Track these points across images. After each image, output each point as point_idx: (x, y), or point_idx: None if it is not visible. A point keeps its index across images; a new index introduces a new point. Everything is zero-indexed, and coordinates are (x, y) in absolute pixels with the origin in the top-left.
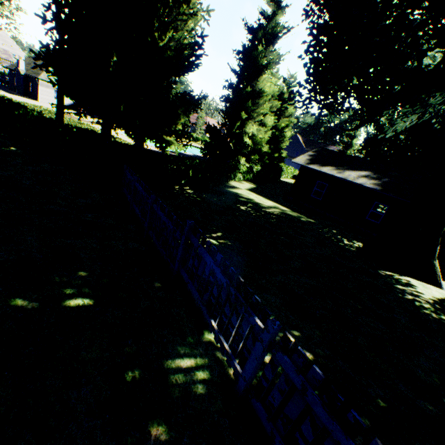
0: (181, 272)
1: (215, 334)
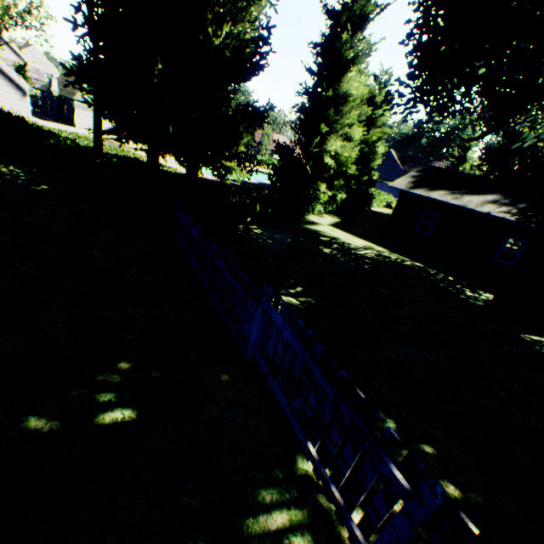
0: (257, 358)
1: (316, 466)
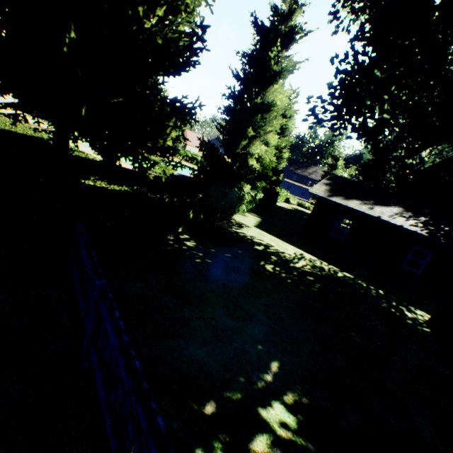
0: None
1: None
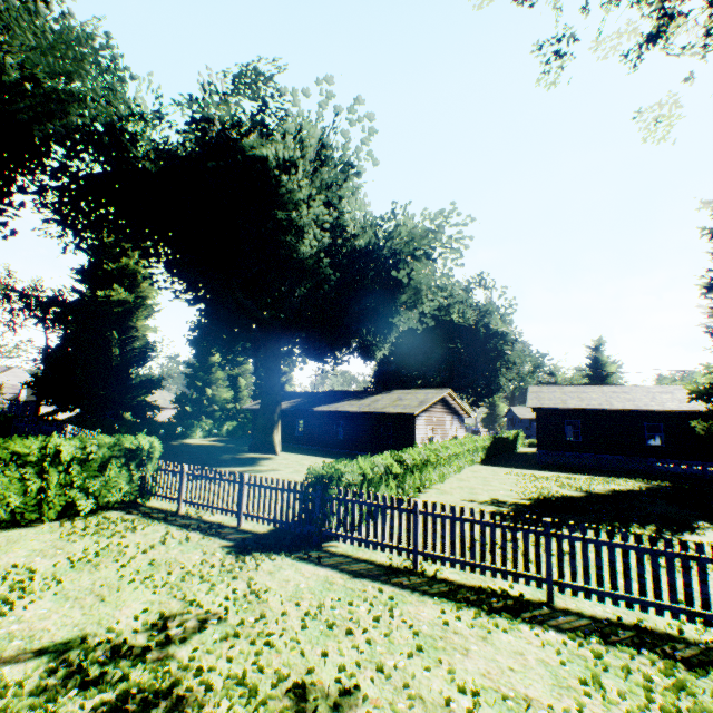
0: None
1: None
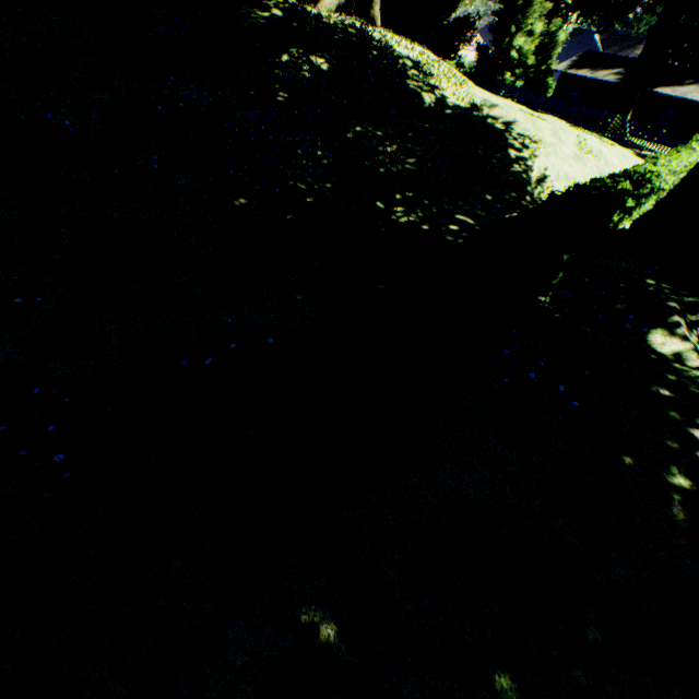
0: None
1: None
